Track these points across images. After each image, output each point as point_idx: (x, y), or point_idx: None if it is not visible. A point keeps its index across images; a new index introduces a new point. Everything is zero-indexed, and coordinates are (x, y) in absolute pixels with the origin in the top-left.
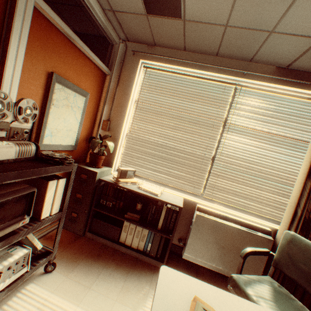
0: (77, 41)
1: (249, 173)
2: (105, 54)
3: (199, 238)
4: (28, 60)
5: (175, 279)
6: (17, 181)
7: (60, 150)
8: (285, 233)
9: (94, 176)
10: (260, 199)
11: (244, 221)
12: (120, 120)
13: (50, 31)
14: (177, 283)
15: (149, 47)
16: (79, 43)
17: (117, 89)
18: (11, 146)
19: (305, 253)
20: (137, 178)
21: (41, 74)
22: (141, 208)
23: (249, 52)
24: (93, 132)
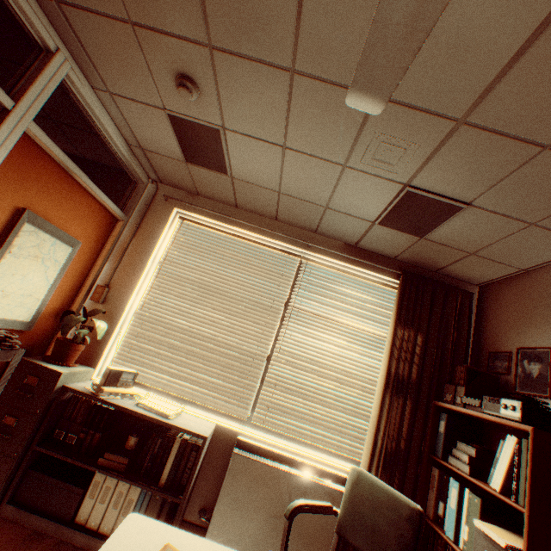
0: (79, 175)
1: (319, 382)
2: (123, 192)
3: (236, 501)
4: None
5: (148, 529)
6: None
7: None
8: (351, 470)
9: (54, 379)
10: (335, 425)
11: (310, 462)
12: (128, 288)
13: (39, 159)
14: (148, 534)
15: (191, 195)
16: (81, 178)
17: (133, 242)
18: None
19: (370, 497)
20: (140, 389)
21: (5, 209)
22: (137, 445)
23: (311, 223)
24: (73, 303)
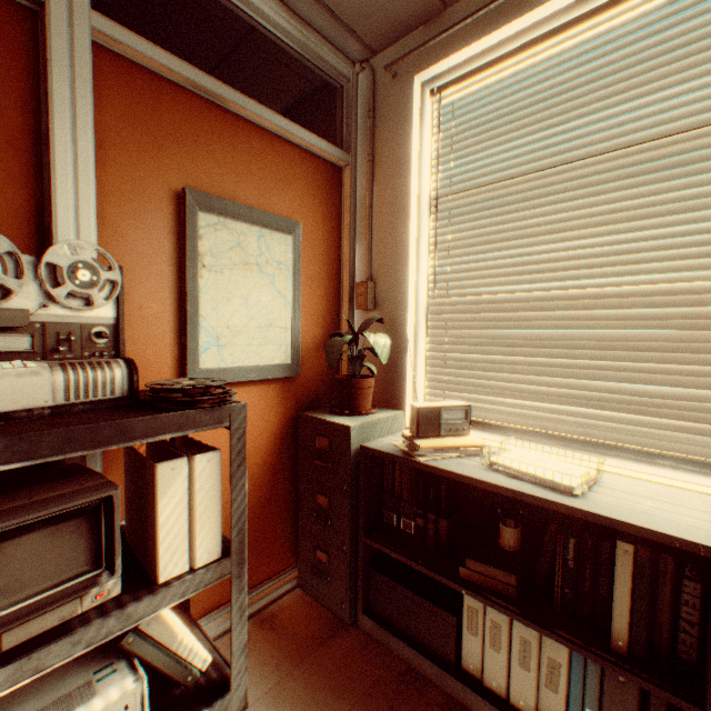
0: (229, 98)
1: None
2: (331, 125)
3: None
4: (119, 172)
5: None
6: (93, 471)
7: (257, 382)
8: None
9: (345, 438)
10: None
11: None
12: (397, 269)
13: (157, 94)
14: None
15: (431, 26)
16: (236, 103)
17: (374, 191)
18: (36, 371)
19: None
20: (488, 433)
21: (159, 200)
22: (521, 542)
23: None
24: (340, 325)
